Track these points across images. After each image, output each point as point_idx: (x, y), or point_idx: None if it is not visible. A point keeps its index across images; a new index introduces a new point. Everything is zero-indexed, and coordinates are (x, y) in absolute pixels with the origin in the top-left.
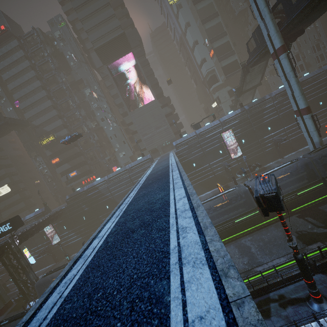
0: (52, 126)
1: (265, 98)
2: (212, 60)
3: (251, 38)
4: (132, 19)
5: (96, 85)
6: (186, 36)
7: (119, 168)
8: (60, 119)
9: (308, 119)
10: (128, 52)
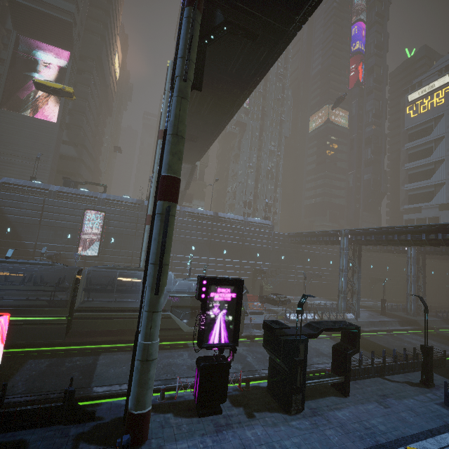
0: None
1: None
2: None
3: None
4: (106, 32)
5: None
6: None
7: None
8: None
9: (145, 232)
10: (66, 48)
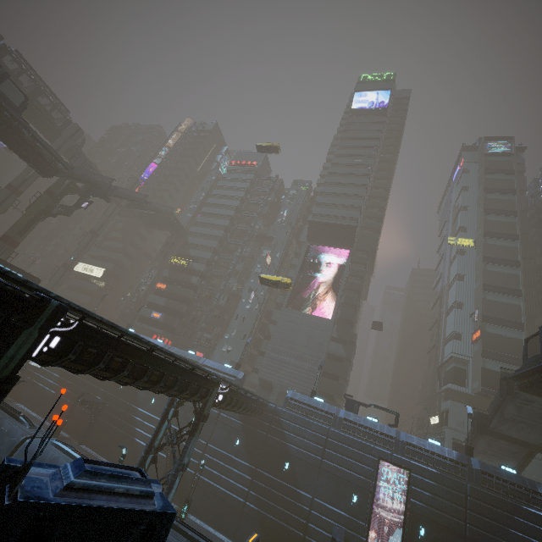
0: (199, 253)
1: (537, 487)
2: (472, 345)
3: (537, 334)
4: (381, 225)
5: (281, 253)
6: (450, 290)
7: (193, 352)
8: (212, 253)
9: None
10: (346, 248)
